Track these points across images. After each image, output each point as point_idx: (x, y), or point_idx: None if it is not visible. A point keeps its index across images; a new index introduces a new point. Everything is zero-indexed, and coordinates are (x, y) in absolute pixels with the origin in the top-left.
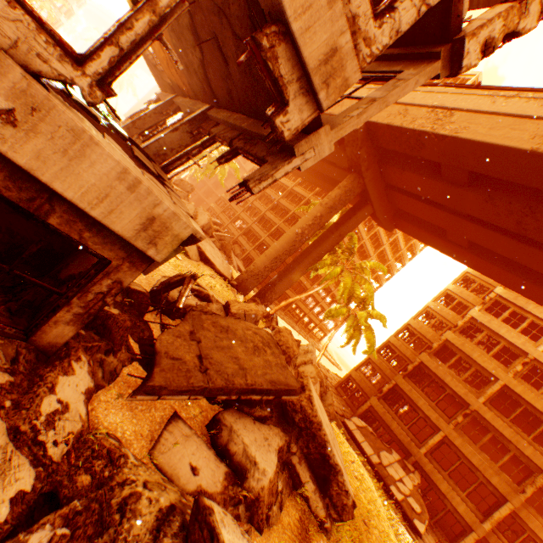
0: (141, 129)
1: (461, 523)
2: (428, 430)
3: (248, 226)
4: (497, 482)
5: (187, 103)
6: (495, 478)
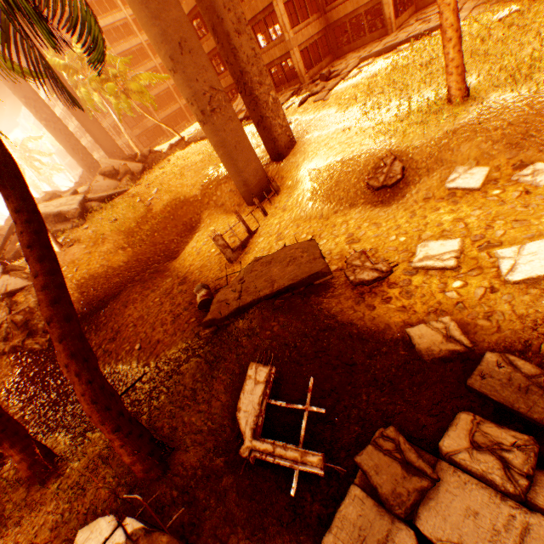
0: None
1: (288, 59)
2: (308, 3)
3: None
4: (261, 4)
5: None
6: (259, 4)
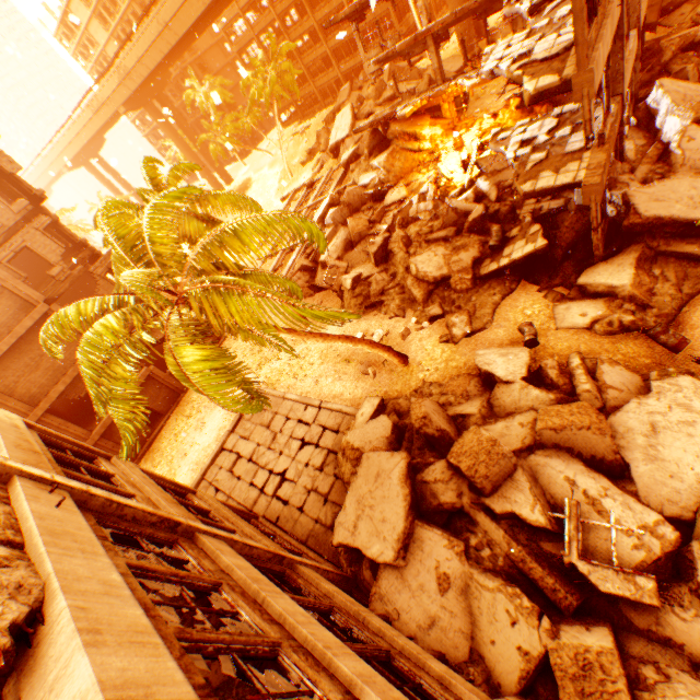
0: (442, 71)
1: None
2: None
3: (329, 55)
4: None
5: (468, 17)
6: None
